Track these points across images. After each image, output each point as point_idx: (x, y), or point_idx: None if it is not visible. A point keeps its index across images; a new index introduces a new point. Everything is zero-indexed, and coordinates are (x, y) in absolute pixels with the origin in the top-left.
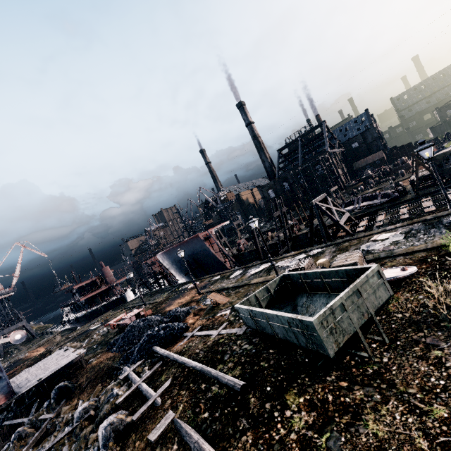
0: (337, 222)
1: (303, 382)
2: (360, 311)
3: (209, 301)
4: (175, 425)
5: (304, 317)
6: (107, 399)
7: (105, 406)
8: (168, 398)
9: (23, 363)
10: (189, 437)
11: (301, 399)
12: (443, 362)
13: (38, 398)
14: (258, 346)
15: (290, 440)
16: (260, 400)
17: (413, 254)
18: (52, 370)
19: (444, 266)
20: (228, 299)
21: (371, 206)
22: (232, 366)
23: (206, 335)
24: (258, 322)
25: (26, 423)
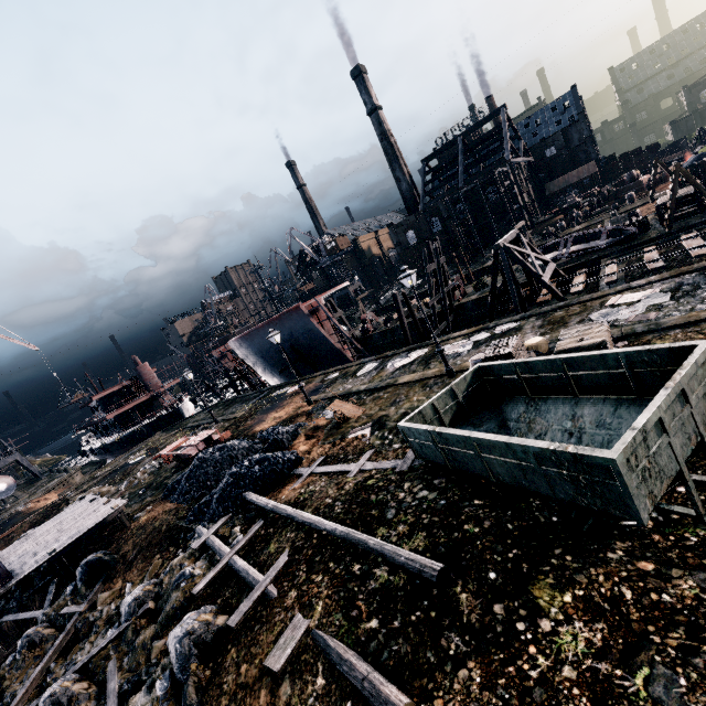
0: (540, 277)
1: (563, 563)
2: (685, 432)
3: (329, 415)
4: (315, 640)
5: (586, 449)
6: (175, 583)
7: (173, 594)
8: (291, 588)
9: (24, 521)
10: (349, 669)
11: (566, 596)
12: None
13: (55, 577)
14: (450, 494)
15: (564, 680)
16: (480, 598)
17: (699, 324)
18: (72, 535)
19: None
20: (363, 411)
21: (589, 251)
22: (406, 531)
23: (338, 471)
24: (452, 453)
25: (40, 620)
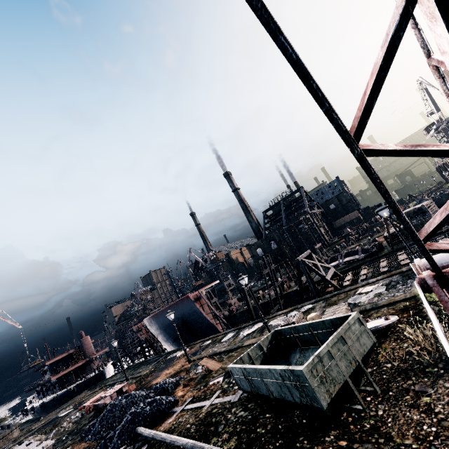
0: (324, 277)
1: (302, 445)
2: (347, 359)
3: (200, 369)
4: None
5: (295, 367)
6: None
7: None
8: None
9: None
10: None
11: None
12: (432, 408)
13: None
14: (254, 411)
15: None
16: None
17: (395, 304)
18: None
19: (422, 313)
20: (221, 365)
21: (354, 260)
22: (227, 437)
23: (198, 407)
24: (253, 382)
25: None
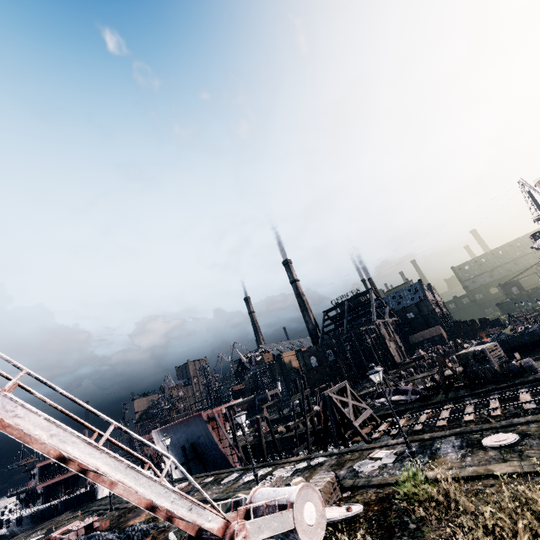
0: (351, 422)
1: None
2: None
3: None
4: None
5: None
6: None
7: None
8: None
9: None
10: None
11: None
12: None
13: None
14: None
15: None
16: None
17: (385, 486)
18: None
19: (389, 511)
20: None
21: (401, 402)
22: None
23: None
24: None
25: None
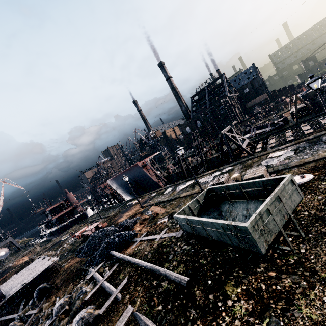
0: (241, 146)
1: (238, 274)
2: (281, 214)
3: (150, 213)
4: (135, 317)
5: (238, 223)
6: (78, 296)
7: (76, 301)
8: (127, 294)
9: (12, 270)
10: None
11: (238, 289)
12: None
13: (24, 297)
14: (195, 246)
15: None
16: (204, 292)
17: (304, 165)
18: (33, 275)
19: None
20: (165, 210)
21: (263, 133)
22: (176, 264)
23: (151, 239)
24: (194, 227)
25: (16, 319)
